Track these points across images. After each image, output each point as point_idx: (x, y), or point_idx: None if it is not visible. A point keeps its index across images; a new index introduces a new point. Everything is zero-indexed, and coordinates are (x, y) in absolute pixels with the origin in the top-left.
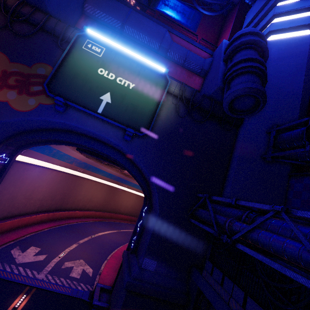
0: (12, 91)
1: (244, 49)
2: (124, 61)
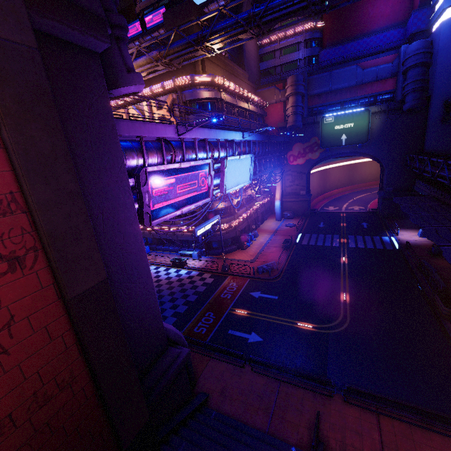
0: (309, 154)
1: (411, 68)
2: (344, 116)
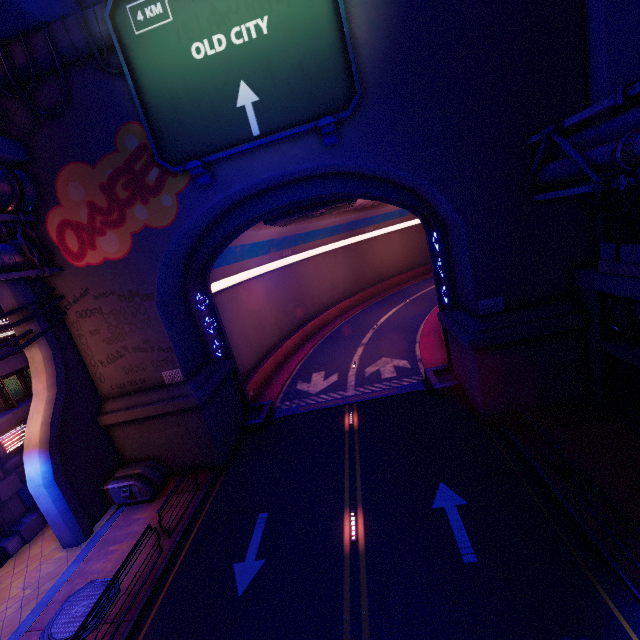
0: (136, 207)
1: None
2: None
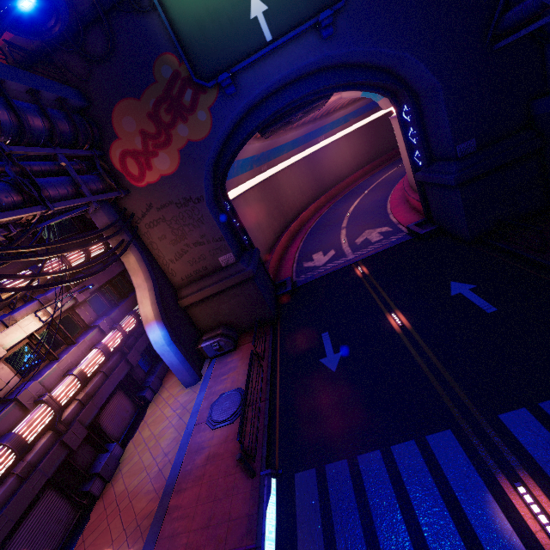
0: (178, 127)
1: None
2: None
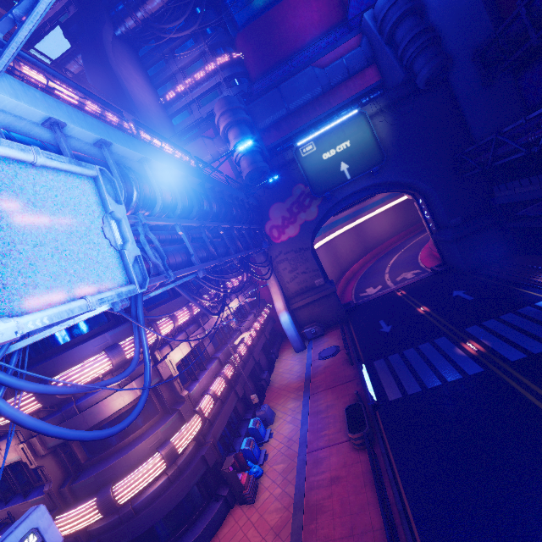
0: (301, 214)
1: (398, 25)
2: (329, 135)
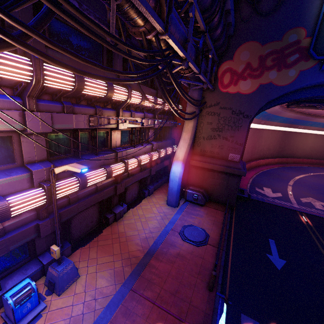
0: (272, 71)
1: None
2: None
